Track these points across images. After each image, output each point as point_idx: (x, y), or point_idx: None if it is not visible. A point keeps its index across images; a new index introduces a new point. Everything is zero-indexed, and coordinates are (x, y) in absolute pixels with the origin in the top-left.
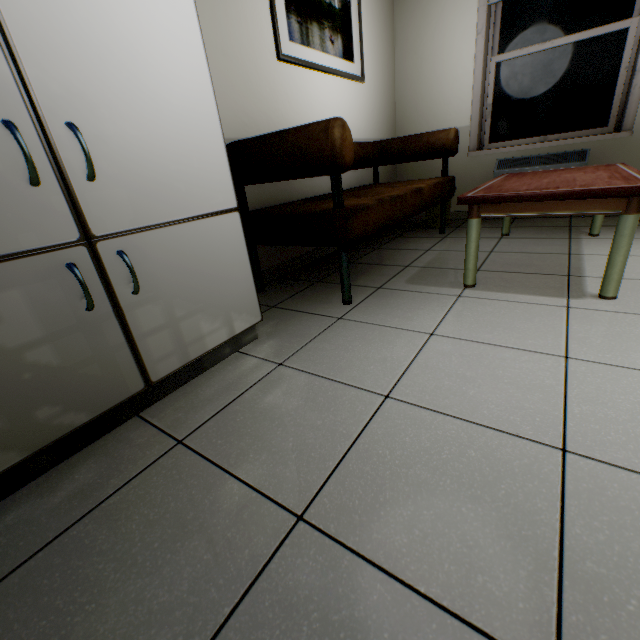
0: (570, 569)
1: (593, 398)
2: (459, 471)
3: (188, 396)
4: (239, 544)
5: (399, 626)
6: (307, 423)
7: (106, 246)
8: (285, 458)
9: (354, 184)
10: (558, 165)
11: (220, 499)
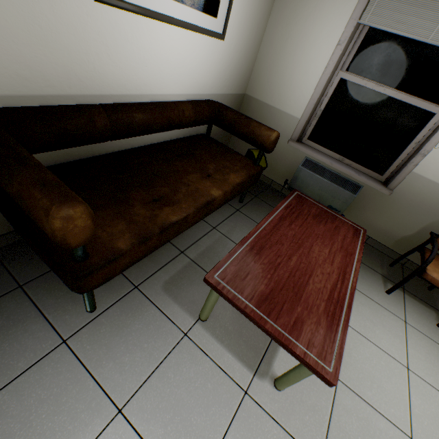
0: None
1: None
2: None
3: None
4: None
5: None
6: None
7: None
8: None
9: (185, 134)
10: (339, 187)
11: None
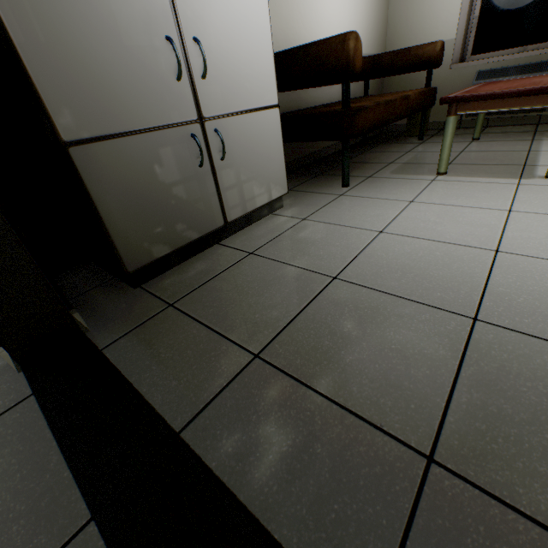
0: (489, 290)
1: (523, 229)
2: (429, 260)
3: (246, 235)
4: (303, 287)
5: (395, 308)
6: (330, 244)
7: (209, 125)
8: (319, 258)
9: None
10: (533, 74)
11: (286, 273)
